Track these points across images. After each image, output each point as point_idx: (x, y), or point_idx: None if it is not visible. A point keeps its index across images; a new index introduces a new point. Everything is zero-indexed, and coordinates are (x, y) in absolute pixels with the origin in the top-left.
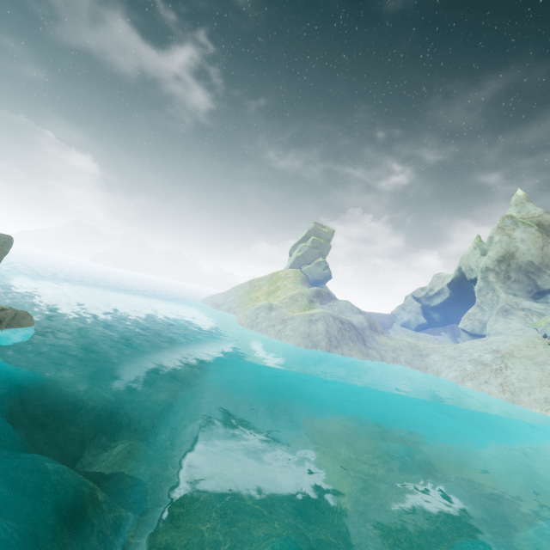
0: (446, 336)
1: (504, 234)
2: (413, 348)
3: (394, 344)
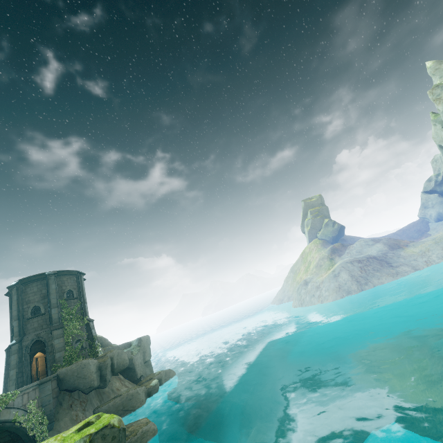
0: None
1: (442, 101)
2: (439, 242)
3: (419, 249)
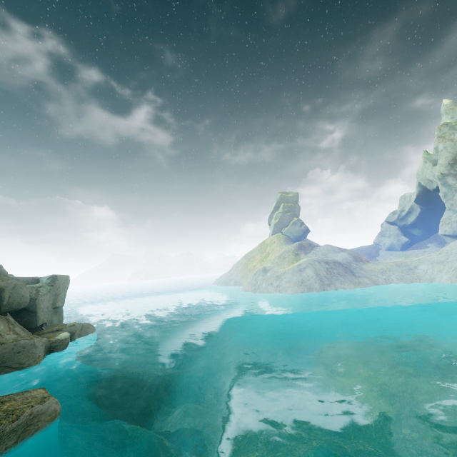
0: (433, 246)
1: (445, 140)
2: (400, 265)
3: (381, 267)
